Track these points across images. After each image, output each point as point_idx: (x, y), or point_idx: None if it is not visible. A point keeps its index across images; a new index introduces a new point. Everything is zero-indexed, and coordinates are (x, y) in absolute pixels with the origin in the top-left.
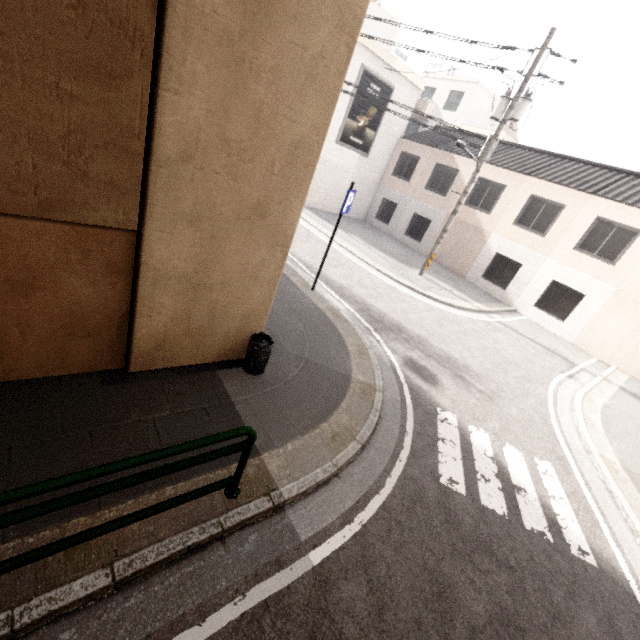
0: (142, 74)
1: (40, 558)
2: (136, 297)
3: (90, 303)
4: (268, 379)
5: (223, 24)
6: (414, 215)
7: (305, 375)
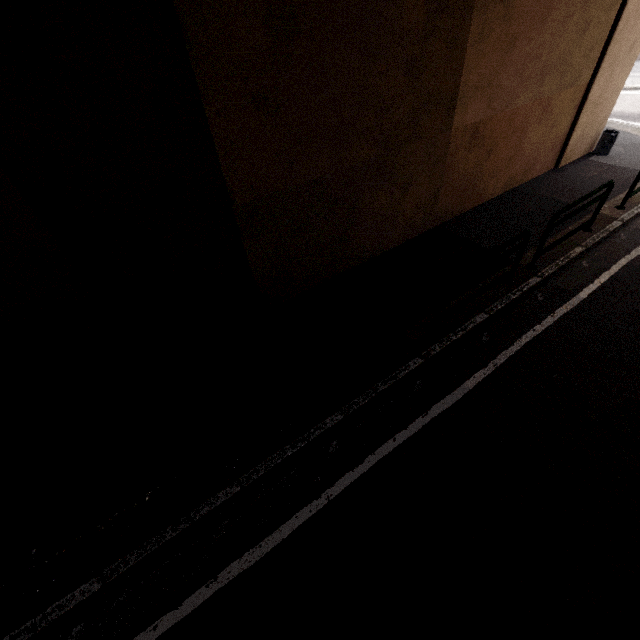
0: None
1: (636, 193)
2: (577, 120)
3: (561, 130)
4: (614, 155)
5: None
6: None
7: (628, 149)
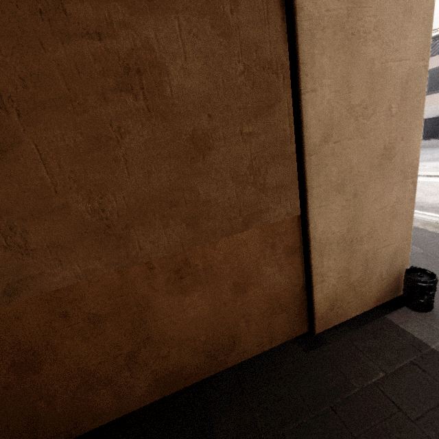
0: (285, 93)
1: None
2: (310, 269)
3: (280, 284)
4: None
5: (334, 16)
6: (424, 121)
7: None
